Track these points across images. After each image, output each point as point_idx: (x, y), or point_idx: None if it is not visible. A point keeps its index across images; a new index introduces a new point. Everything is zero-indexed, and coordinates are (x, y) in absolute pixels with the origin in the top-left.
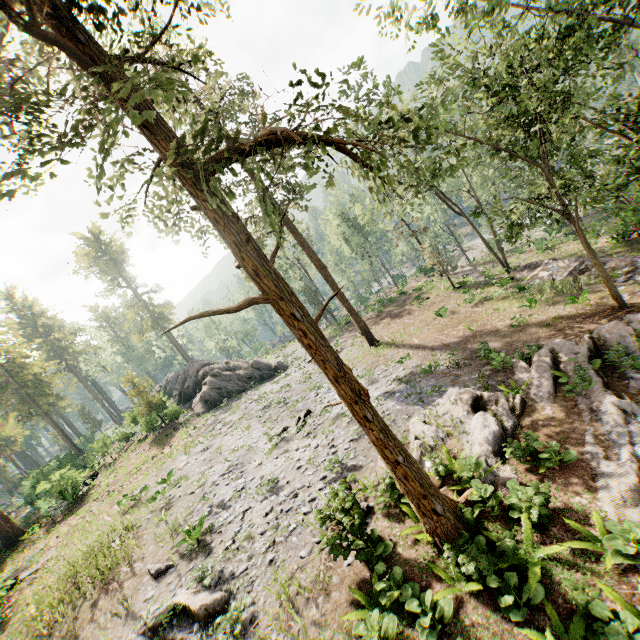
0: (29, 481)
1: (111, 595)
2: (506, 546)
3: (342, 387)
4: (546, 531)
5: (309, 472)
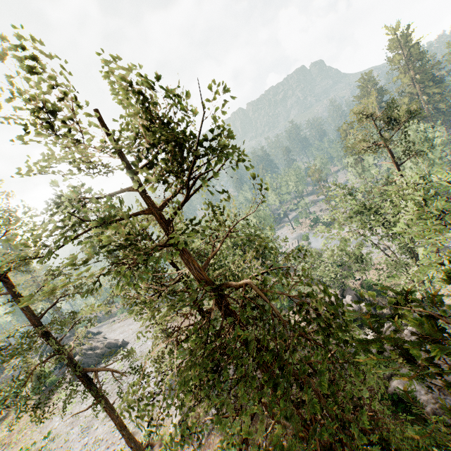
0: None
1: None
2: None
3: (117, 425)
4: None
5: (116, 434)
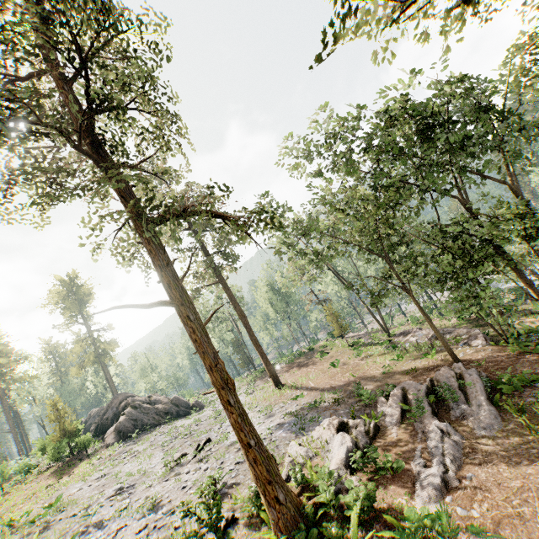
0: None
1: None
2: (330, 532)
3: (214, 374)
4: (371, 527)
5: (192, 491)
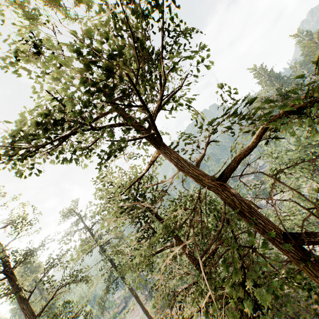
0: None
1: None
2: None
3: None
4: None
5: None
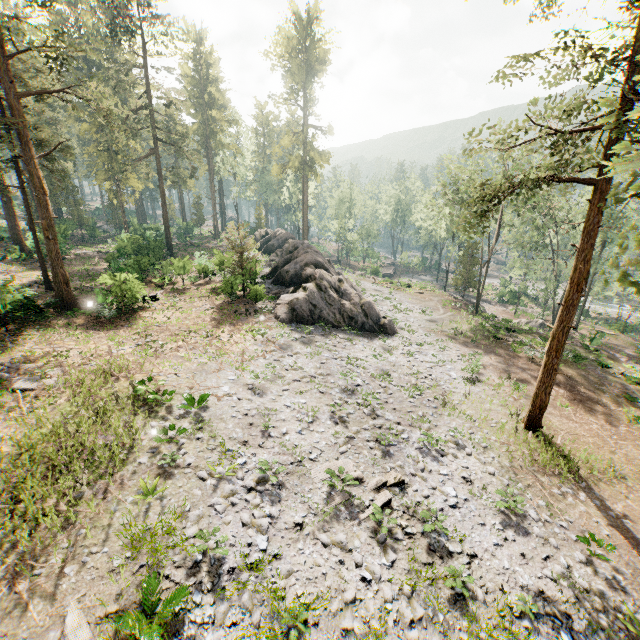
0: (118, 242)
1: (7, 608)
2: None
3: None
4: None
5: None
